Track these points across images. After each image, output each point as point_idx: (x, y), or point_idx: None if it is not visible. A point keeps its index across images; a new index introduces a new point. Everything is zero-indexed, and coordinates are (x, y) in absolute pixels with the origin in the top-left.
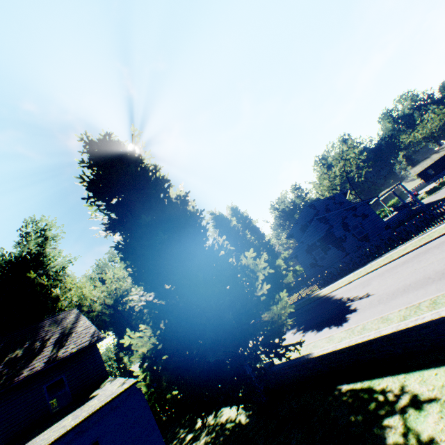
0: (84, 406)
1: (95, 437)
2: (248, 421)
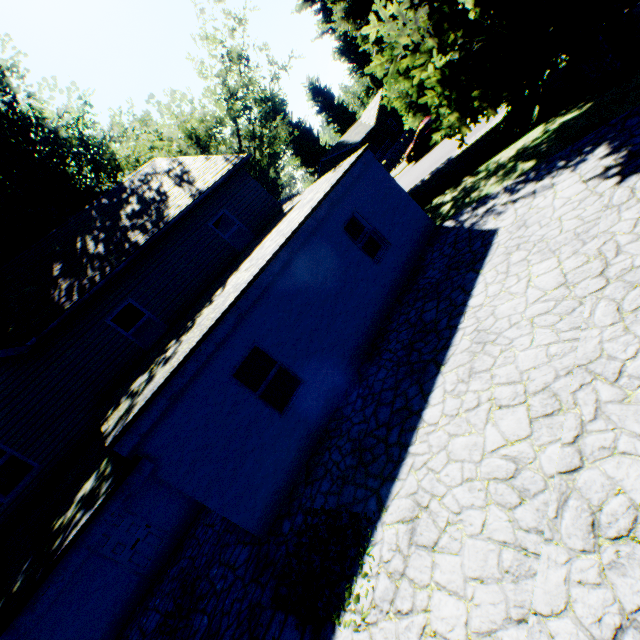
0: (297, 207)
1: (352, 209)
2: (594, 103)
